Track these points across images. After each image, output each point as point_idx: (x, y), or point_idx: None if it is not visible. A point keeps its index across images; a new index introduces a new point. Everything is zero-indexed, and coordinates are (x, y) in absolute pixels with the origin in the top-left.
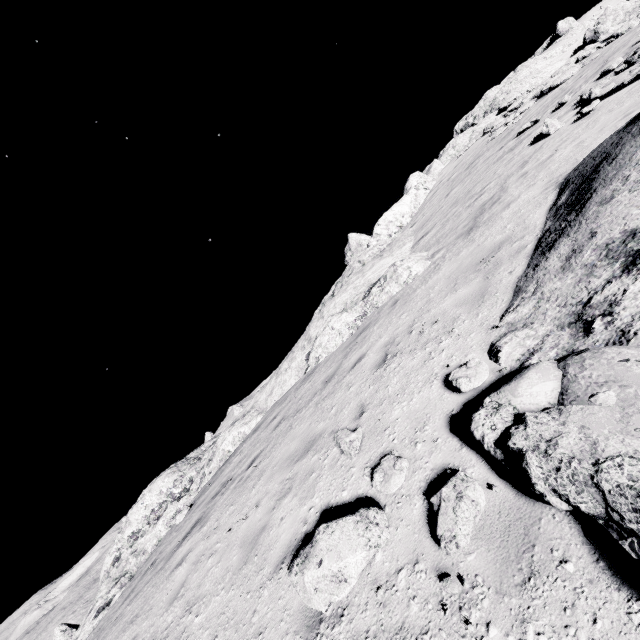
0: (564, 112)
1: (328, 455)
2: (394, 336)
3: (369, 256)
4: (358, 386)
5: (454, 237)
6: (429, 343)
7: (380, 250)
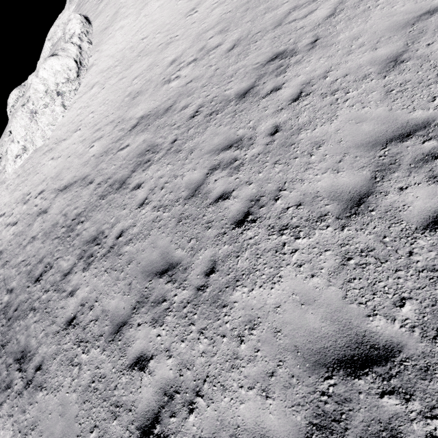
0: None
1: None
2: None
3: None
4: None
5: None
6: None
7: None
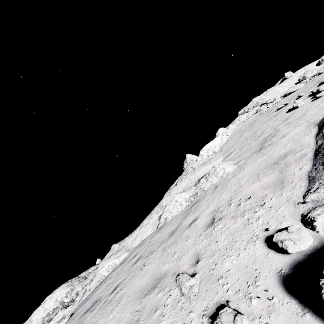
0: (303, 99)
1: (170, 295)
2: (218, 206)
3: (197, 165)
4: (194, 239)
5: (250, 153)
6: (246, 212)
7: (203, 162)
